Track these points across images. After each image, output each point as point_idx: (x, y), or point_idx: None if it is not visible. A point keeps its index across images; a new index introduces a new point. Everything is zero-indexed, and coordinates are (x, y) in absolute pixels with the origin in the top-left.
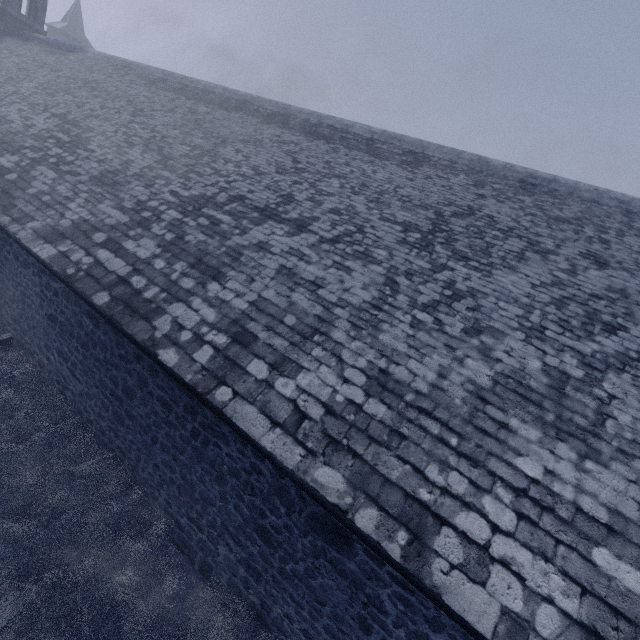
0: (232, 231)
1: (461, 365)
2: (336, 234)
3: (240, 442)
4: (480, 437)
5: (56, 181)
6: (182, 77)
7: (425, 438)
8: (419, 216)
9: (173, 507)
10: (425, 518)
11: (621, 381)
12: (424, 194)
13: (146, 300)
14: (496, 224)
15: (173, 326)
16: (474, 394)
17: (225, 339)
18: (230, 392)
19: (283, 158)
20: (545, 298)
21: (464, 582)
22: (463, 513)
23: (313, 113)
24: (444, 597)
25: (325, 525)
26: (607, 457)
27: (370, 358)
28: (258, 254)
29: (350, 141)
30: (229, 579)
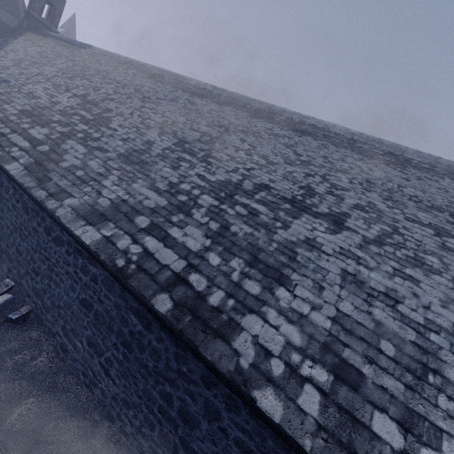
0: (274, 223)
1: None
2: (376, 234)
3: None
4: None
5: (87, 156)
6: (176, 75)
7: None
8: (440, 218)
9: None
10: None
11: None
12: (428, 195)
13: (214, 308)
14: None
15: (257, 350)
16: None
17: (325, 375)
18: None
19: (285, 150)
20: None
21: None
22: None
23: (295, 113)
24: None
25: None
26: None
27: None
28: (312, 253)
29: (333, 139)
30: None
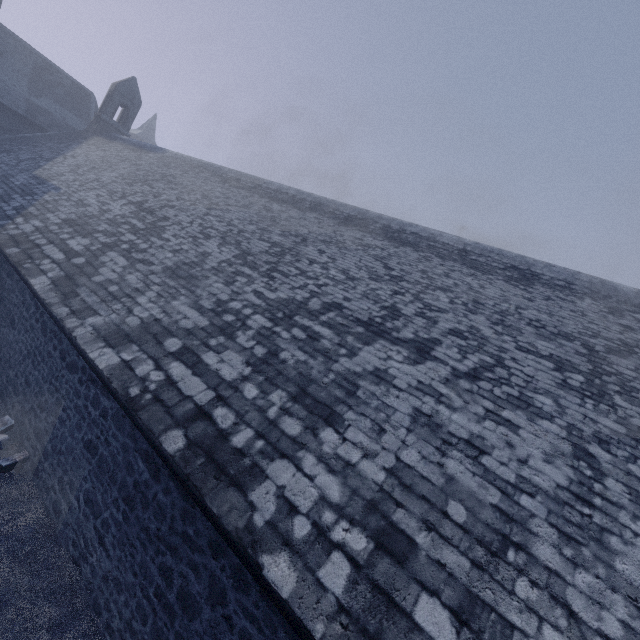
0: (337, 350)
1: None
2: (471, 366)
3: None
4: None
5: (126, 269)
6: (255, 178)
7: None
8: (566, 349)
9: None
10: None
11: None
12: (556, 319)
13: (236, 450)
14: None
15: (279, 505)
16: None
17: (364, 541)
18: None
19: (373, 263)
20: None
21: None
22: None
23: (394, 219)
24: None
25: None
26: None
27: (622, 615)
28: (379, 388)
29: (440, 250)
30: None
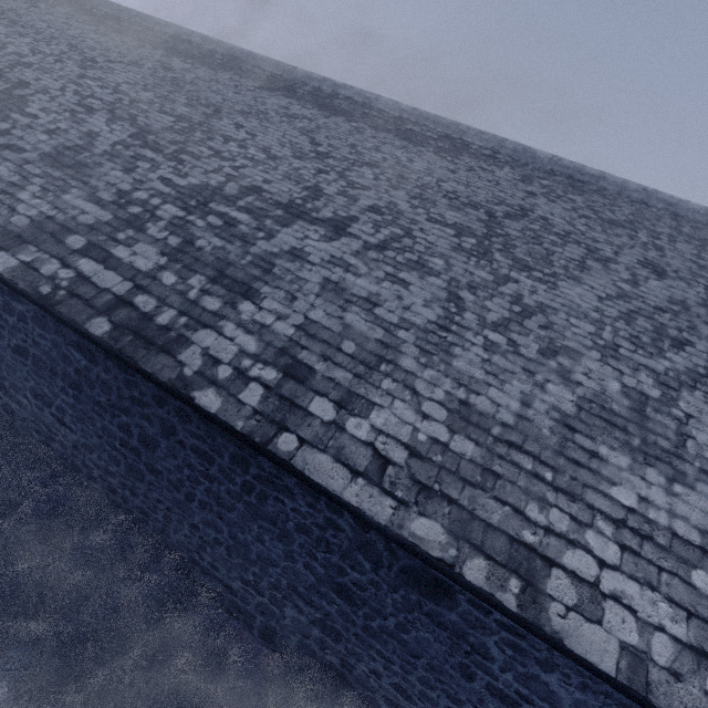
0: (255, 234)
1: (543, 391)
2: (382, 239)
3: (310, 495)
4: (573, 469)
5: None
6: (142, 16)
7: (519, 475)
8: (470, 217)
9: (221, 571)
10: (533, 562)
11: (694, 399)
12: (471, 190)
13: (161, 327)
14: (552, 228)
15: (205, 360)
16: (561, 422)
17: (275, 374)
18: (295, 439)
19: (298, 138)
20: (613, 312)
21: (582, 623)
22: (569, 552)
23: (325, 80)
24: (566, 642)
25: (421, 578)
26: (692, 478)
27: (447, 388)
28: (294, 264)
29: (375, 119)
30: (299, 641)
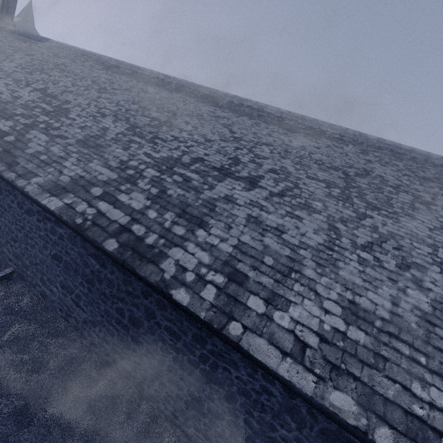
0: (202, 186)
1: (405, 294)
2: (280, 189)
3: (250, 368)
4: (440, 355)
5: (49, 143)
6: (131, 65)
7: (401, 359)
8: (333, 175)
9: (180, 419)
10: (426, 432)
11: None
12: (330, 159)
13: (149, 245)
14: (387, 182)
15: (177, 268)
16: (423, 318)
17: (222, 278)
18: (240, 326)
19: (222, 129)
20: (441, 239)
21: None
22: None
23: (235, 96)
24: None
25: (336, 439)
26: None
27: (338, 291)
28: (228, 205)
29: (265, 118)
30: None
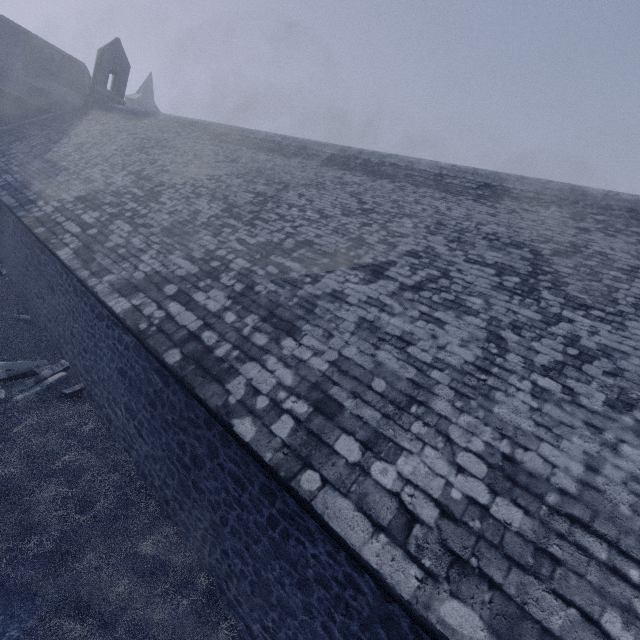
0: (303, 279)
1: (616, 454)
2: (418, 280)
3: (330, 543)
4: None
5: (131, 234)
6: (243, 130)
7: (589, 565)
8: (512, 256)
9: (243, 607)
10: None
11: None
12: (512, 230)
13: (218, 358)
14: (613, 263)
15: (247, 390)
16: None
17: (306, 407)
18: (318, 478)
19: (347, 200)
20: None
21: None
22: None
23: (374, 153)
24: None
25: None
26: None
27: (487, 439)
28: (333, 305)
29: (416, 178)
30: None
